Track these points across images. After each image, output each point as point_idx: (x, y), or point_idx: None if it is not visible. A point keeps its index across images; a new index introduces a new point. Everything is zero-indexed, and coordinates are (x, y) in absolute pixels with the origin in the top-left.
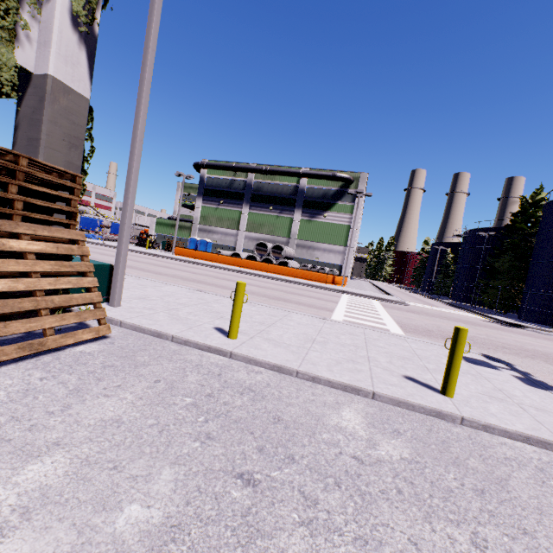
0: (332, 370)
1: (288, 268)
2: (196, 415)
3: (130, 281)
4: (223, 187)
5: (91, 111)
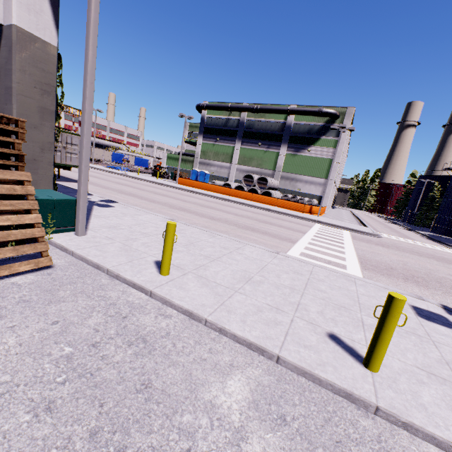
0: (245, 320)
1: (269, 197)
2: (60, 372)
3: (117, 209)
4: (220, 126)
5: (60, 59)
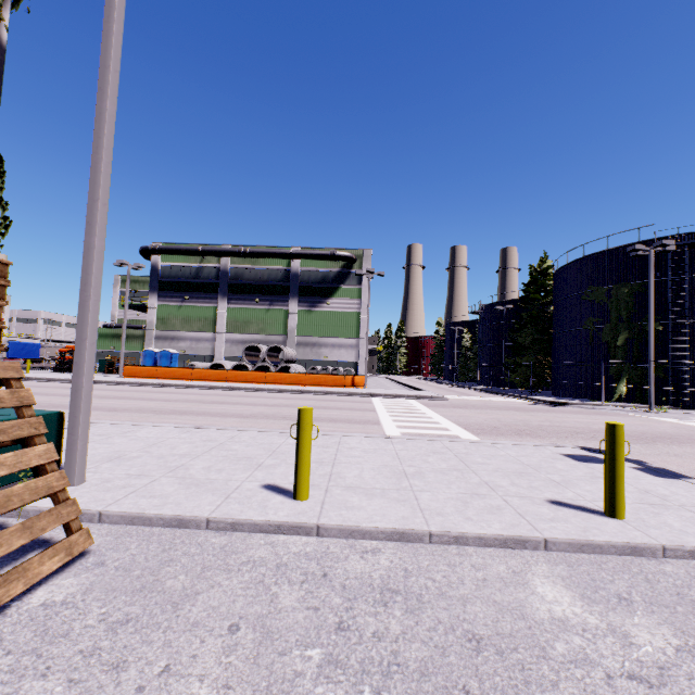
0: (469, 517)
1: (293, 374)
2: (352, 687)
3: None
4: (187, 278)
5: None
